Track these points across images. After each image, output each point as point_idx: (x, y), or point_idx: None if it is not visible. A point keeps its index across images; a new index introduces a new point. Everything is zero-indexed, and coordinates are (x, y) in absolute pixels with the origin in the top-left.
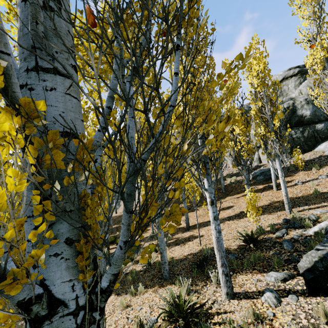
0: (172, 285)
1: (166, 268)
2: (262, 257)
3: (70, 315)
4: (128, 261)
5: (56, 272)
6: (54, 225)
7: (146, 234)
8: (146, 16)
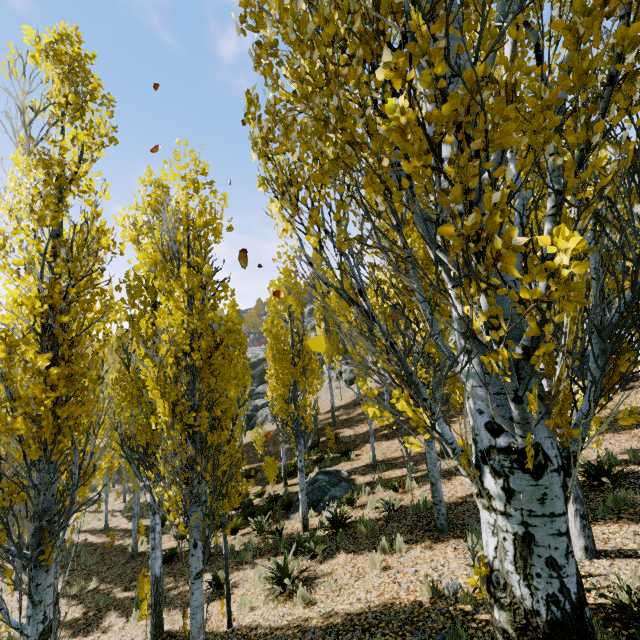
0: (459, 540)
1: (443, 511)
2: (630, 500)
3: (556, 472)
4: (340, 505)
5: (538, 426)
6: (525, 379)
7: (358, 463)
8: (574, 145)
